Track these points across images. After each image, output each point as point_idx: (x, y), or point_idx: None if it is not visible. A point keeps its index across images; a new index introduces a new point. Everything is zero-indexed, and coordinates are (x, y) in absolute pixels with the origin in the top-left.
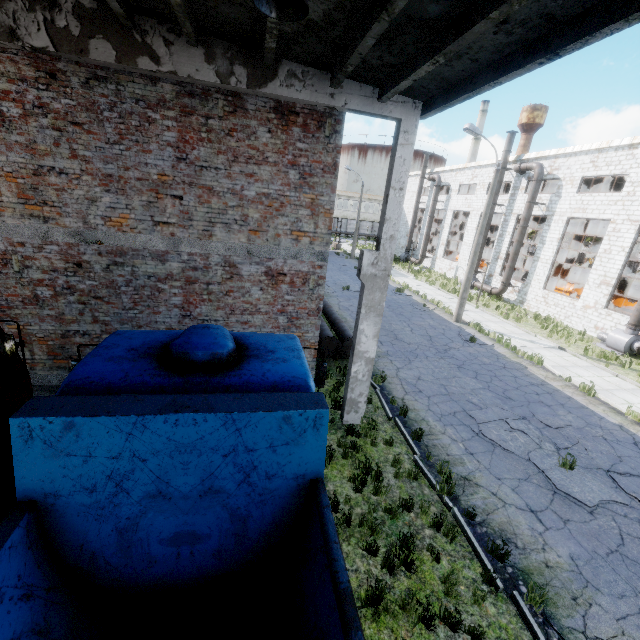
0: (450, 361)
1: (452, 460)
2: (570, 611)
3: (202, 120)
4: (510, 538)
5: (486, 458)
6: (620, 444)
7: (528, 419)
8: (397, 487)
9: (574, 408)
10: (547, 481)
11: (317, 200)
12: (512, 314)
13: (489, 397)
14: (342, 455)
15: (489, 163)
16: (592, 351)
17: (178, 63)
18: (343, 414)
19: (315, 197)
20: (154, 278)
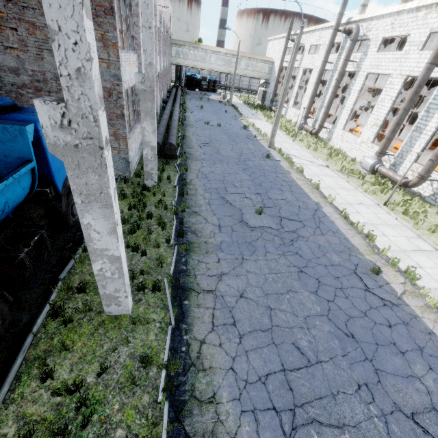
0: (241, 166)
1: (195, 205)
2: (200, 255)
3: None
4: (196, 233)
5: (216, 206)
6: (306, 209)
7: (261, 195)
8: (154, 211)
9: (297, 193)
10: (241, 218)
11: (105, 36)
12: (313, 146)
13: (248, 184)
14: (132, 196)
15: (330, 25)
16: (345, 168)
17: None
18: (144, 180)
19: (104, 33)
20: (15, 86)
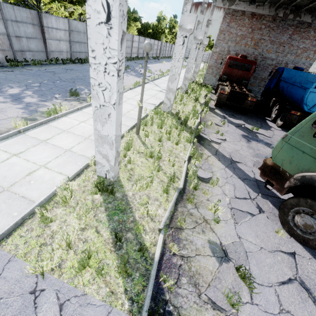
0: None
1: None
2: None
3: (299, 29)
4: None
5: None
6: None
7: None
8: None
9: None
10: None
11: None
12: None
13: None
14: None
15: None
16: None
17: (304, 18)
18: None
19: None
20: (268, 64)
